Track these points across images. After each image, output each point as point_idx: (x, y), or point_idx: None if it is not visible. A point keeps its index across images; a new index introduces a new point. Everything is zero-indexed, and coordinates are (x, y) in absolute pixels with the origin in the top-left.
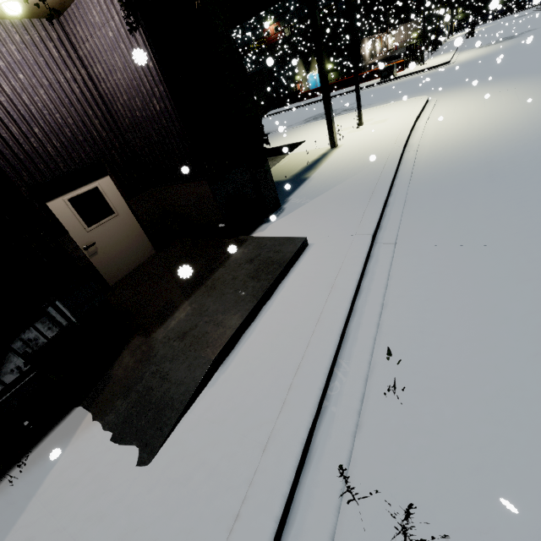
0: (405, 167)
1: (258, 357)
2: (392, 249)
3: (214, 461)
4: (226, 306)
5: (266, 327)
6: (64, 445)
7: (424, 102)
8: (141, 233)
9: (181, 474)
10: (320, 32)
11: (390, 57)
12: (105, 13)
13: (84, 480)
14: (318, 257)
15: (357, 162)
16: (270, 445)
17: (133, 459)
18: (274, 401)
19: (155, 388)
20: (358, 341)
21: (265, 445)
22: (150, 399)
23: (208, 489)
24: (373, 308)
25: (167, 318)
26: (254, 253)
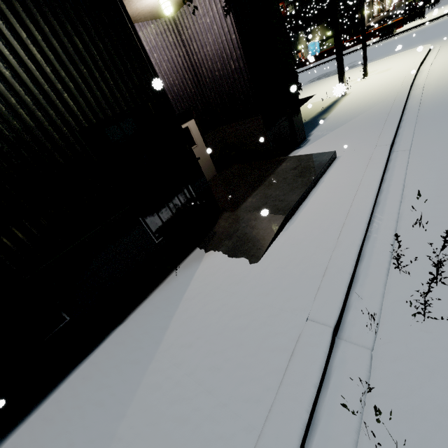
0: (413, 101)
1: (315, 215)
2: (408, 153)
3: (300, 258)
4: (285, 192)
5: (316, 201)
6: (199, 261)
7: (428, 49)
8: (209, 159)
9: (280, 265)
10: (337, 0)
11: (387, 17)
12: (207, 7)
13: (219, 272)
14: (346, 162)
15: (368, 102)
16: (336, 248)
17: (247, 262)
18: (333, 232)
19: (249, 233)
20: (388, 204)
21: (333, 249)
22: (247, 238)
23: (301, 268)
24: (396, 186)
25: (243, 202)
26: (295, 164)
